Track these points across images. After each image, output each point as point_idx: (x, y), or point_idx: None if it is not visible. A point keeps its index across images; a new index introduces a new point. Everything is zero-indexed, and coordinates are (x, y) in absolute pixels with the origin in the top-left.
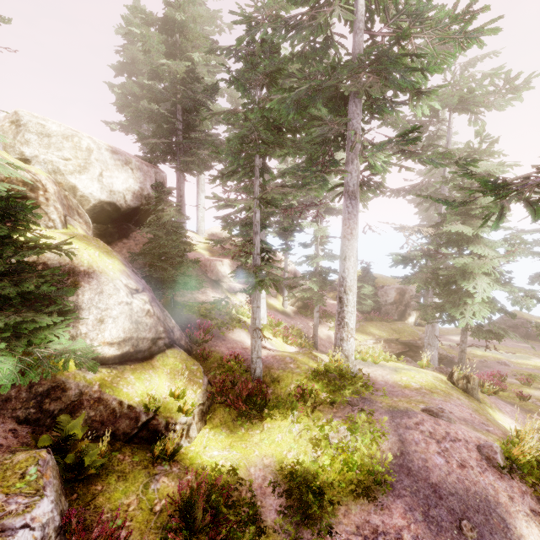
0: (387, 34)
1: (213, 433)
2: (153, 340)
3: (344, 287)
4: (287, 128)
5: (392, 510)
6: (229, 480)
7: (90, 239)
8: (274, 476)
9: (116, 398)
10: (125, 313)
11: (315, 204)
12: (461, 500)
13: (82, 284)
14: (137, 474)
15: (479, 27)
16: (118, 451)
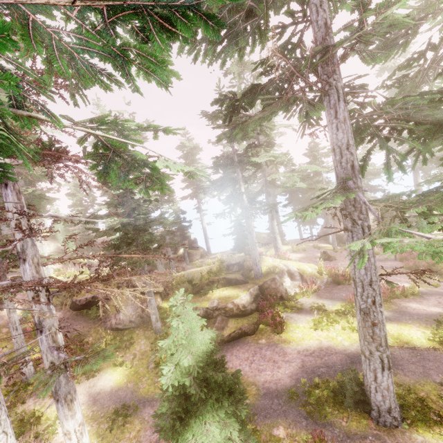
0: None
1: None
2: None
3: None
4: None
5: None
6: None
7: None
8: None
9: None
10: None
11: None
12: None
13: None
14: None
15: None
16: None
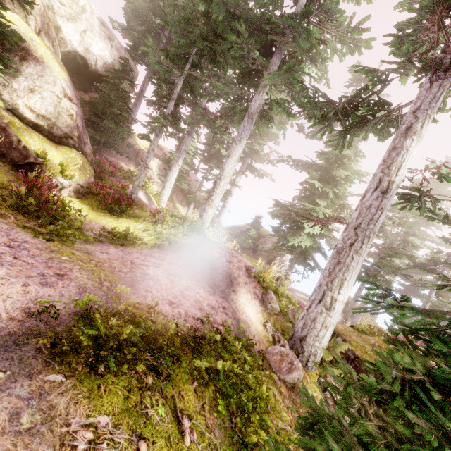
0: (313, 22)
1: (79, 203)
2: (66, 134)
3: (221, 175)
4: (220, 36)
5: (169, 255)
6: (73, 215)
7: (52, 51)
8: (107, 231)
9: (17, 136)
10: (53, 100)
11: (227, 117)
12: (214, 268)
13: (29, 62)
14: (8, 175)
15: (360, 38)
16: (1, 163)
